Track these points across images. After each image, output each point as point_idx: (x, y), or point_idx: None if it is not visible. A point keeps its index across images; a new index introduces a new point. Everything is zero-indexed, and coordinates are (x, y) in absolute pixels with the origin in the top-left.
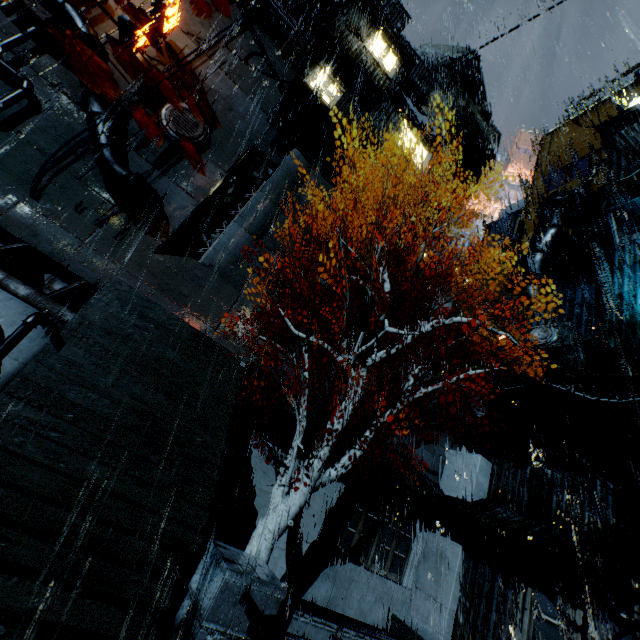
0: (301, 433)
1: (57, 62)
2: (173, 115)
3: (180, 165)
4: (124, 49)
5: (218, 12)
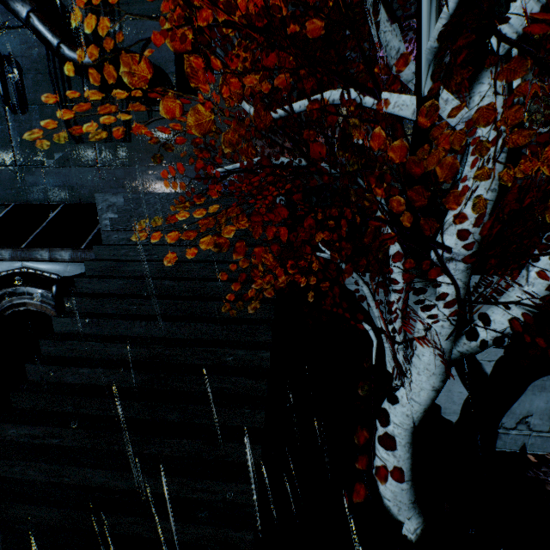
0: (398, 266)
1: None
2: None
3: None
4: None
5: None
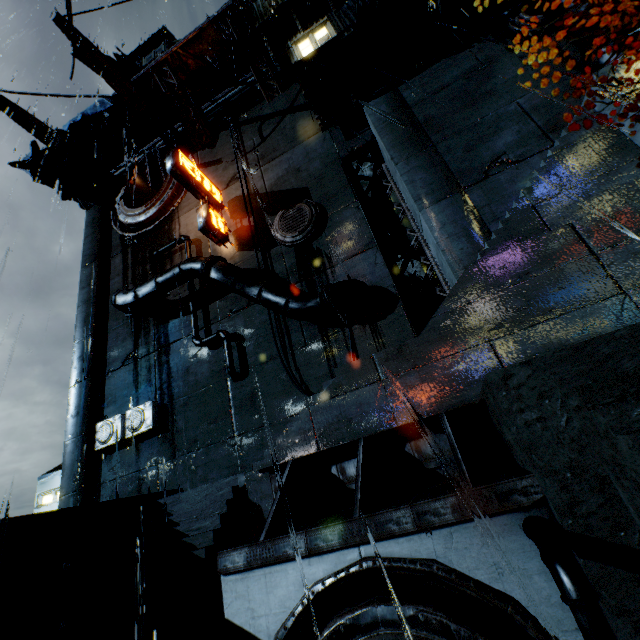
0: None
1: (216, 302)
2: (283, 229)
3: (329, 246)
4: (222, 243)
5: (220, 151)
